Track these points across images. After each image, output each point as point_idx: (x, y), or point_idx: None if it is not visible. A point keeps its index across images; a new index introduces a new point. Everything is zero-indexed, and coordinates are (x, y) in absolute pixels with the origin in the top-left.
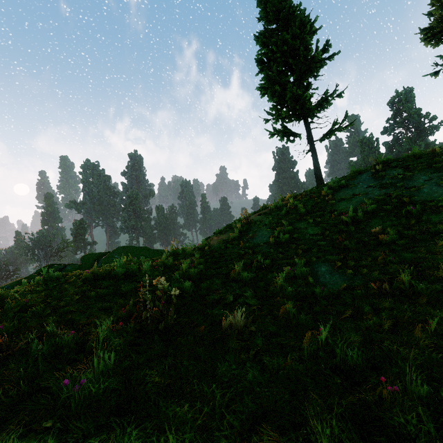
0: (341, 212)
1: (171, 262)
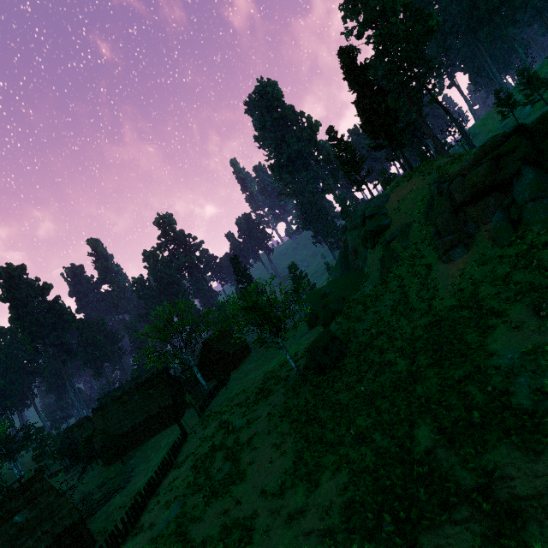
0: None
1: None
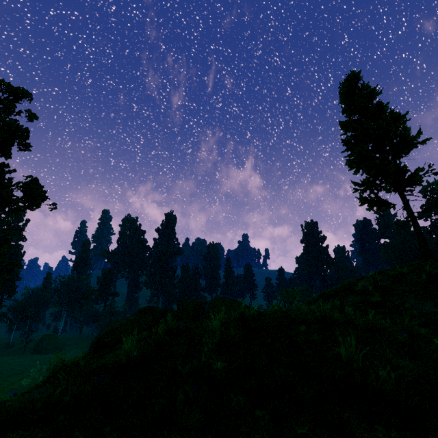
0: None
1: (358, 318)
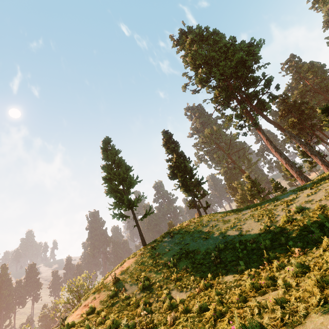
0: (166, 261)
1: (92, 325)
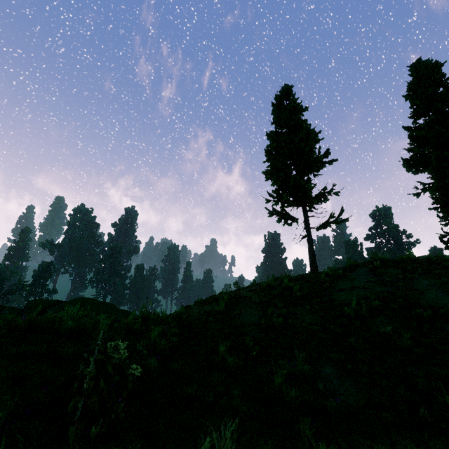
0: (342, 302)
1: (137, 326)
